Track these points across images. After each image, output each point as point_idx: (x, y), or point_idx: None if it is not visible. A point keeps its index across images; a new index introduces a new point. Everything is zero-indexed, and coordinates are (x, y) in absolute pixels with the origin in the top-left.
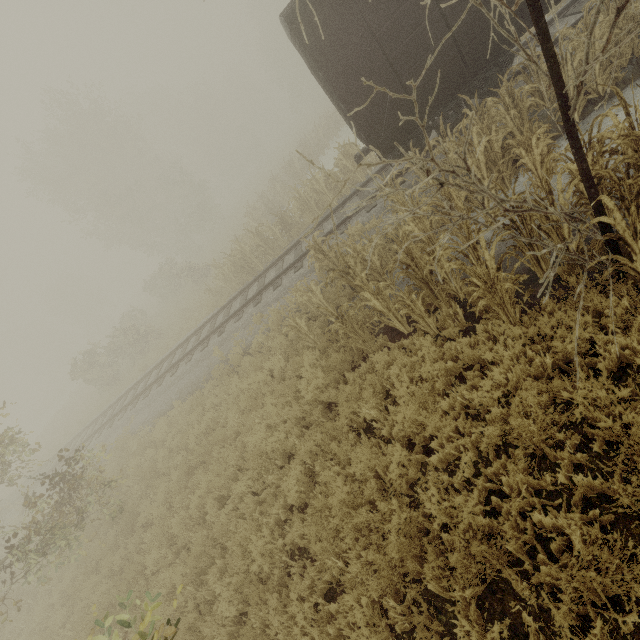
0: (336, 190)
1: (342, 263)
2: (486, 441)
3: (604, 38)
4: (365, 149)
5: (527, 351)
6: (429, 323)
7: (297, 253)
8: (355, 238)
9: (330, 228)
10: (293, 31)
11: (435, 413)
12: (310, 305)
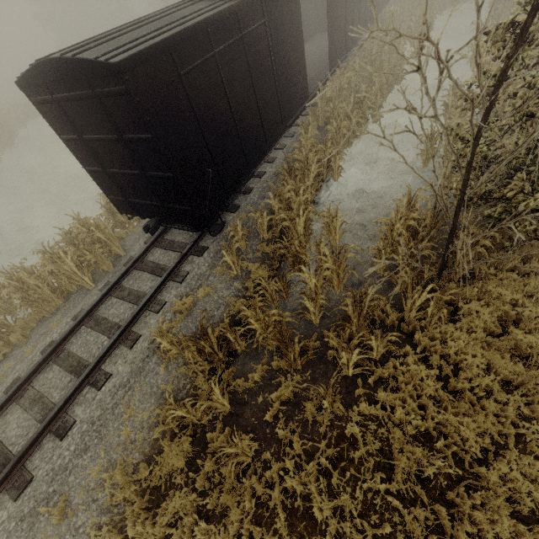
0: (92, 267)
1: (289, 333)
2: (513, 407)
3: (318, 164)
4: (157, 220)
5: (471, 335)
6: (377, 353)
7: (70, 362)
8: (187, 311)
9: (134, 310)
10: (124, 81)
11: (472, 416)
12: (188, 415)
